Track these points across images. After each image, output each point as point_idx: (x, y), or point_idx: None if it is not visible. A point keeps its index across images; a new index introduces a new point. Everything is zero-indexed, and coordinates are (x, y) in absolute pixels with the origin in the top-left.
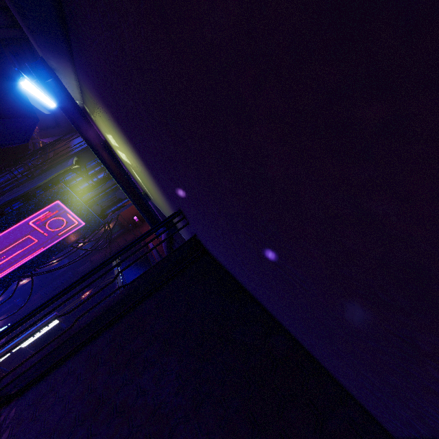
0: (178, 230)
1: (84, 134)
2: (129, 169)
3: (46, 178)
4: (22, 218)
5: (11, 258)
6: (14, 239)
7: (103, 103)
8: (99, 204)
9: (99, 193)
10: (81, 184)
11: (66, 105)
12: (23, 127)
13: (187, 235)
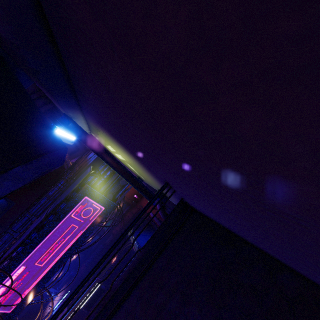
0: (168, 198)
1: (94, 149)
2: (125, 164)
3: (76, 183)
4: (67, 213)
5: (64, 243)
6: (64, 229)
7: (102, 127)
8: (111, 192)
9: (109, 185)
10: (97, 182)
11: (81, 136)
12: (60, 156)
13: (175, 200)
